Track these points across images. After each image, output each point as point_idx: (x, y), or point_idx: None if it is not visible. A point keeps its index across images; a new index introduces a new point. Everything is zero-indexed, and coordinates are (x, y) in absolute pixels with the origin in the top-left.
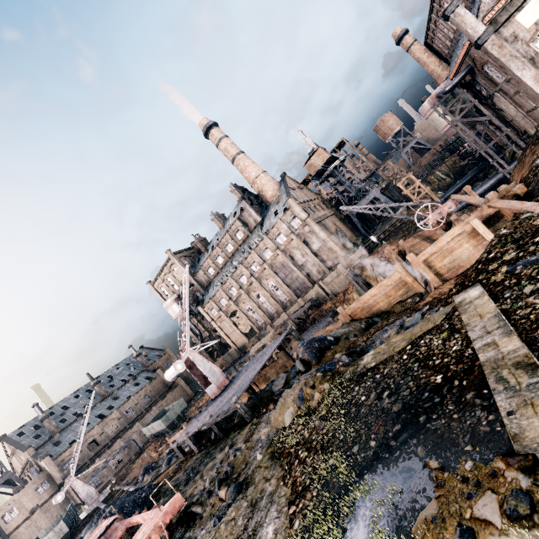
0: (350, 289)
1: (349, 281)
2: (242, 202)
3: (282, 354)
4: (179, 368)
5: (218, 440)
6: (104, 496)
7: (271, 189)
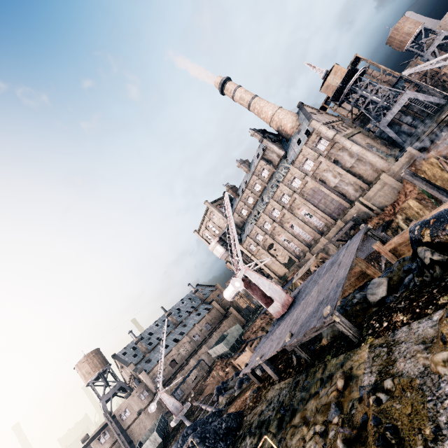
0: (401, 199)
1: (397, 191)
2: (263, 141)
3: (359, 260)
4: (238, 286)
5: (306, 367)
6: (187, 409)
7: (290, 121)
